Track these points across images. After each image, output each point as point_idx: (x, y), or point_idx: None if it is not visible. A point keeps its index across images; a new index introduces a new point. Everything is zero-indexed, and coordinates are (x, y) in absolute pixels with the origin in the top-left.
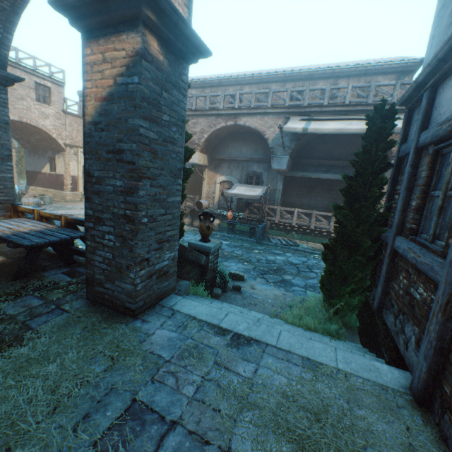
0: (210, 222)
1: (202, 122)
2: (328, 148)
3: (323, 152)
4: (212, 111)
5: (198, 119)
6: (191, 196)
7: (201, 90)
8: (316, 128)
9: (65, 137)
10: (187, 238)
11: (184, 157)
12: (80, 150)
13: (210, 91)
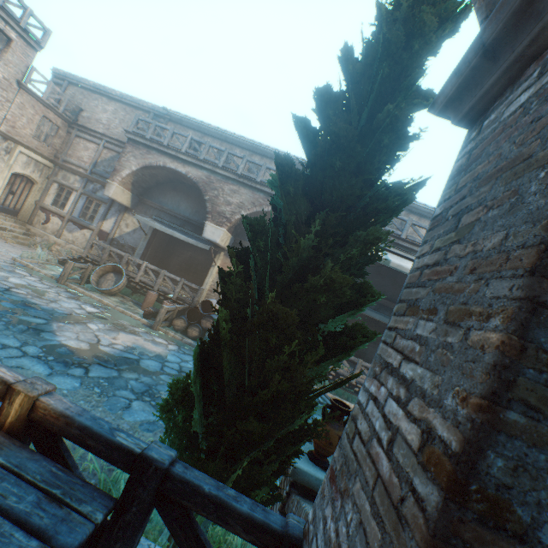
0: (343, 425)
1: (244, 194)
2: (382, 283)
3: (376, 285)
4: (264, 187)
5: (241, 188)
6: (194, 286)
7: (249, 154)
8: (400, 265)
9: (2, 119)
10: (186, 364)
11: (361, 300)
12: (20, 149)
13: (260, 160)
